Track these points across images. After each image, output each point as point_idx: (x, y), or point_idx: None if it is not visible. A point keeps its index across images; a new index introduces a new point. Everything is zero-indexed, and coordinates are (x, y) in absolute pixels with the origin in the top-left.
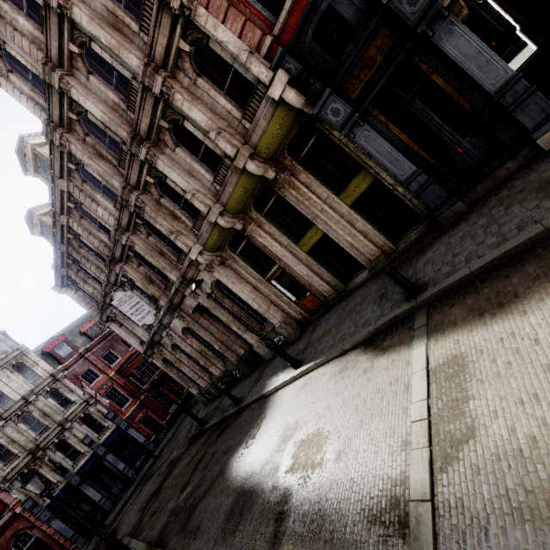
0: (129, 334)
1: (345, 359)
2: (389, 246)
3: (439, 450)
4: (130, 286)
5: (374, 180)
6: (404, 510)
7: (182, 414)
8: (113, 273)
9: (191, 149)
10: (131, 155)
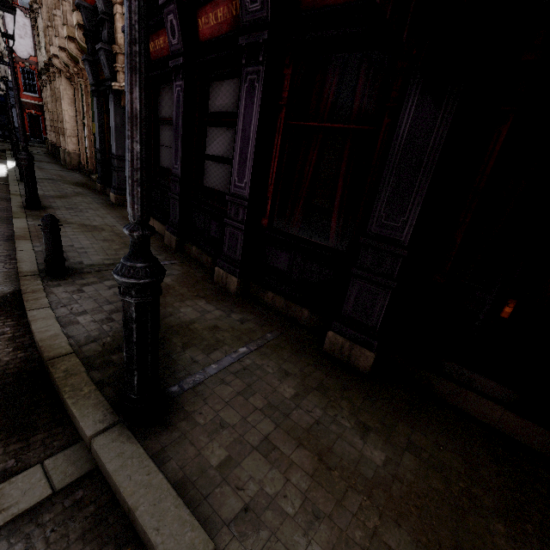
0: None
1: None
2: None
3: None
4: None
5: None
6: None
7: None
8: None
9: None
10: None
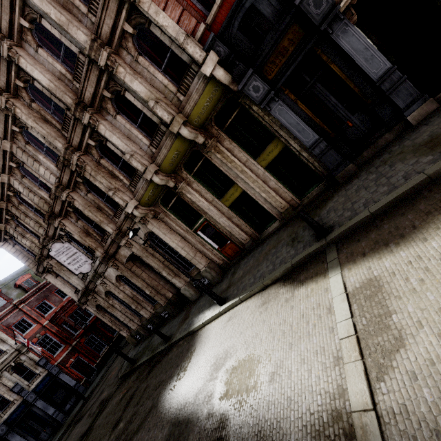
0: (64, 284)
1: (266, 293)
2: (295, 200)
3: (372, 361)
4: (67, 239)
5: (284, 147)
6: (347, 421)
7: (112, 356)
8: (51, 227)
9: (130, 117)
10: (74, 119)
